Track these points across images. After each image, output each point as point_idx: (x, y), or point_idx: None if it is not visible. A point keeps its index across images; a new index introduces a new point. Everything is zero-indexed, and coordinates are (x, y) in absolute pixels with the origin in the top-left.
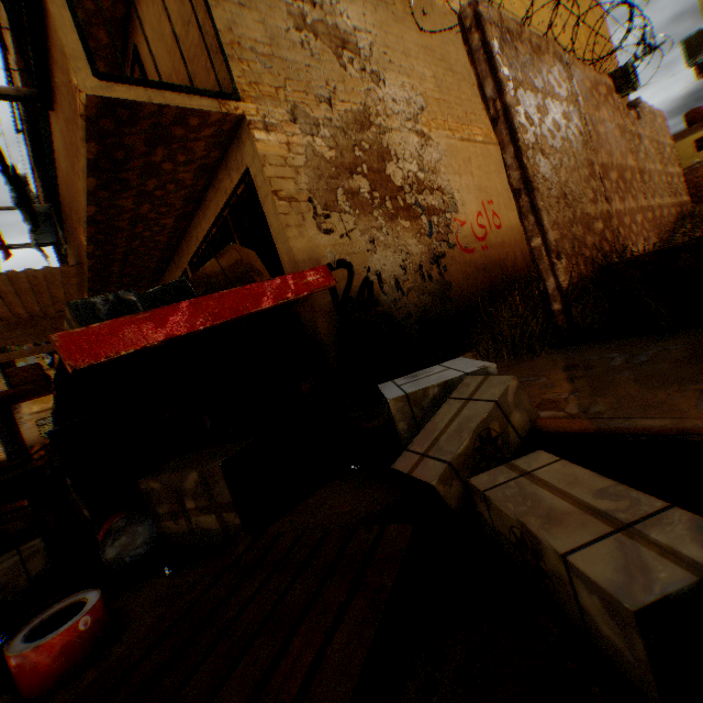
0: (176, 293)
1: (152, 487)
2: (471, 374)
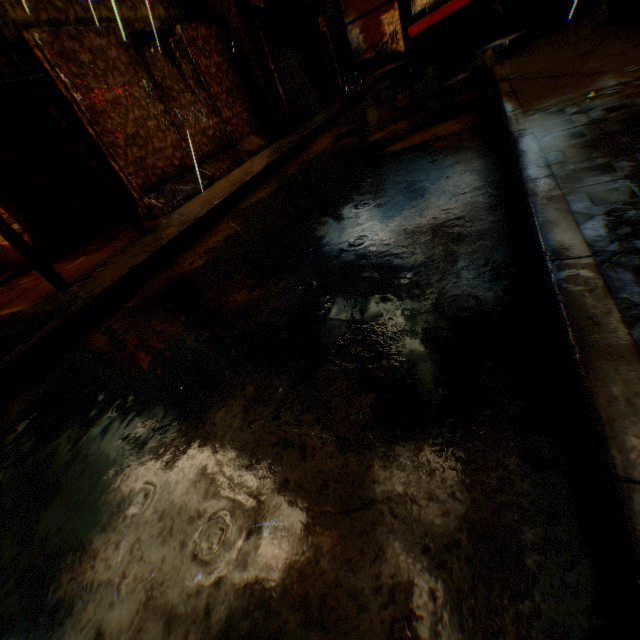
0: (437, 7)
1: (424, 72)
2: (500, 45)
